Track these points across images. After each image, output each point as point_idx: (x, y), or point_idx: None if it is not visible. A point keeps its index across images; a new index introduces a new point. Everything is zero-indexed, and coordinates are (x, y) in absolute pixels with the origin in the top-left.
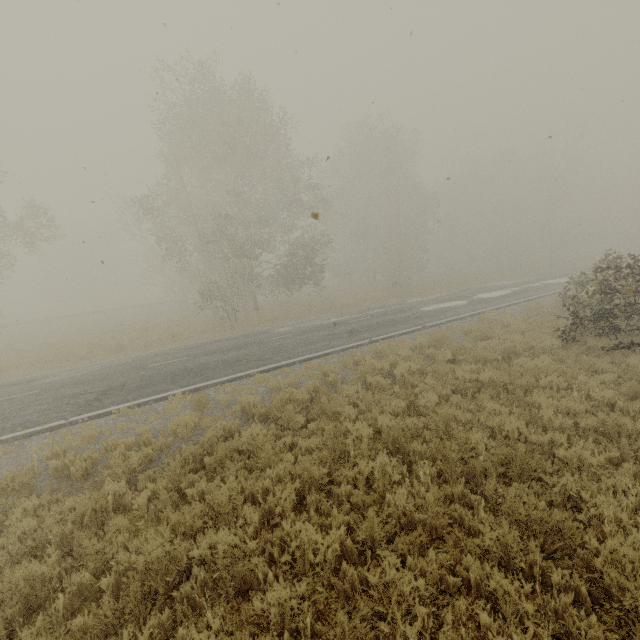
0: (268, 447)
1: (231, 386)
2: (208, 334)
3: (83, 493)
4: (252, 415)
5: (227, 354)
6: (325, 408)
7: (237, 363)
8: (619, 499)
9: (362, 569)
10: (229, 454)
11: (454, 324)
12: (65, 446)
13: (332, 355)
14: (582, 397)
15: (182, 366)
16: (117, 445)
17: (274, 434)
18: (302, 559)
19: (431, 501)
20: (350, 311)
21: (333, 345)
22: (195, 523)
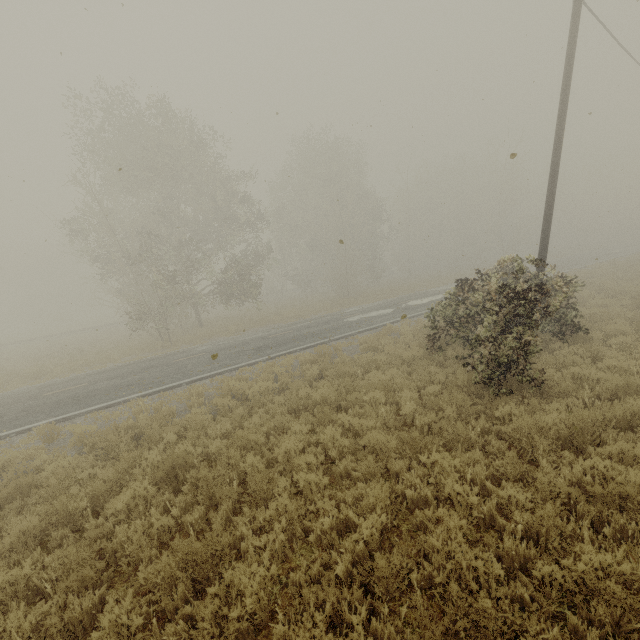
0: (53, 482)
1: (101, 413)
2: (137, 355)
3: None
4: (86, 445)
5: (126, 378)
6: (149, 435)
7: (126, 388)
8: (321, 521)
9: (28, 609)
10: (24, 490)
11: (362, 335)
12: None
13: (223, 374)
14: (393, 411)
15: (73, 393)
16: None
17: (90, 465)
18: None
19: (139, 534)
20: (283, 324)
21: (231, 364)
22: None
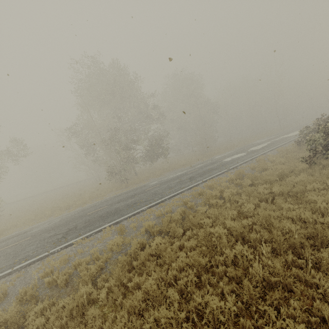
0: (169, 250)
1: (135, 218)
2: (114, 192)
3: (67, 295)
4: (152, 232)
5: (128, 201)
6: (193, 222)
7: (135, 205)
8: None
9: (253, 321)
10: (147, 258)
11: (243, 165)
12: (51, 268)
13: (184, 192)
14: None
15: (105, 211)
16: (80, 262)
17: (168, 241)
18: (212, 319)
19: (279, 268)
20: (185, 168)
21: (183, 187)
22: (141, 305)
